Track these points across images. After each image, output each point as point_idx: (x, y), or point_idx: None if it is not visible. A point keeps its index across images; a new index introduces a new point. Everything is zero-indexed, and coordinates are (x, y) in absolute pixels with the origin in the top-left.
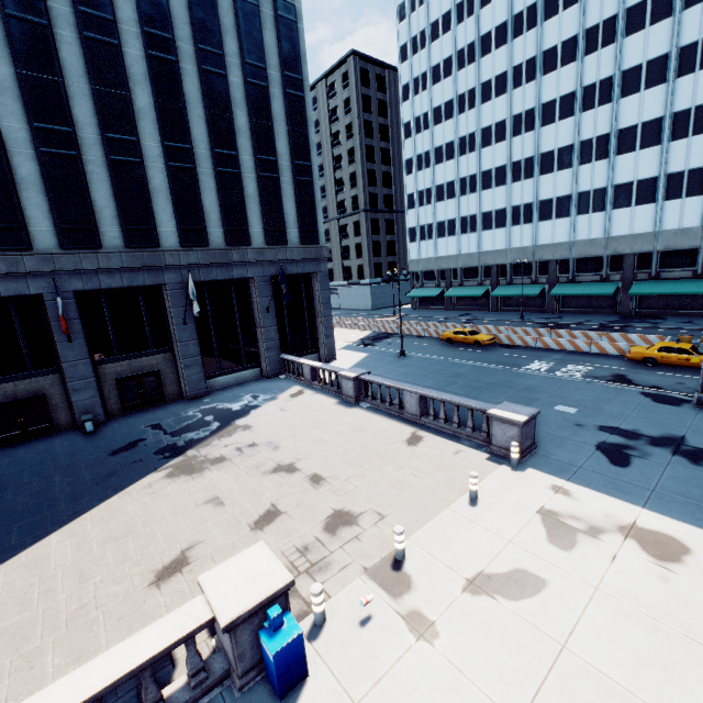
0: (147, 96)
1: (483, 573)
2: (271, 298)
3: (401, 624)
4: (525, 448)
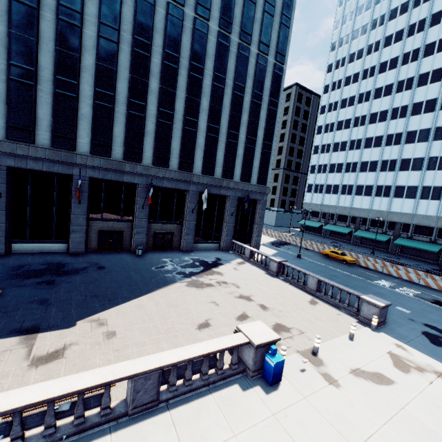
0: (207, 102)
1: (360, 369)
2: (235, 208)
3: (320, 376)
4: (380, 322)
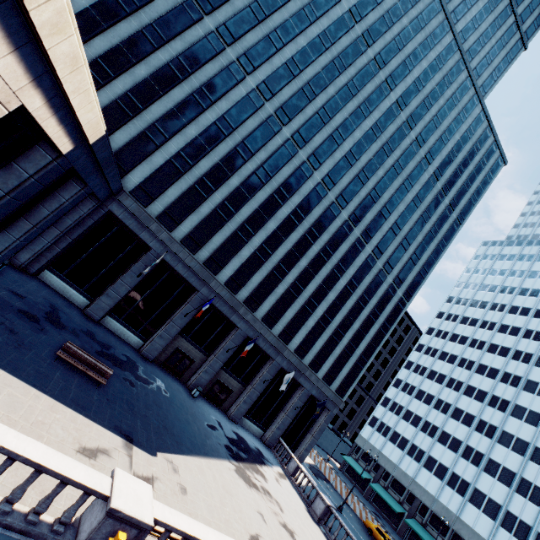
0: (334, 296)
1: None
2: (302, 404)
3: None
4: None
